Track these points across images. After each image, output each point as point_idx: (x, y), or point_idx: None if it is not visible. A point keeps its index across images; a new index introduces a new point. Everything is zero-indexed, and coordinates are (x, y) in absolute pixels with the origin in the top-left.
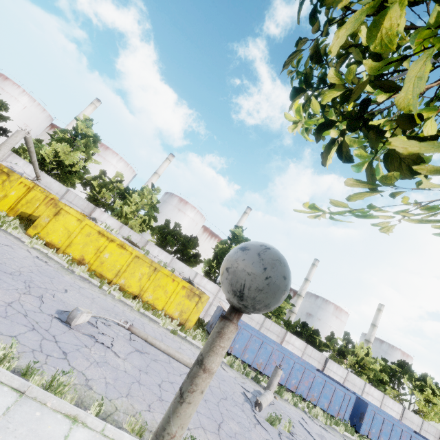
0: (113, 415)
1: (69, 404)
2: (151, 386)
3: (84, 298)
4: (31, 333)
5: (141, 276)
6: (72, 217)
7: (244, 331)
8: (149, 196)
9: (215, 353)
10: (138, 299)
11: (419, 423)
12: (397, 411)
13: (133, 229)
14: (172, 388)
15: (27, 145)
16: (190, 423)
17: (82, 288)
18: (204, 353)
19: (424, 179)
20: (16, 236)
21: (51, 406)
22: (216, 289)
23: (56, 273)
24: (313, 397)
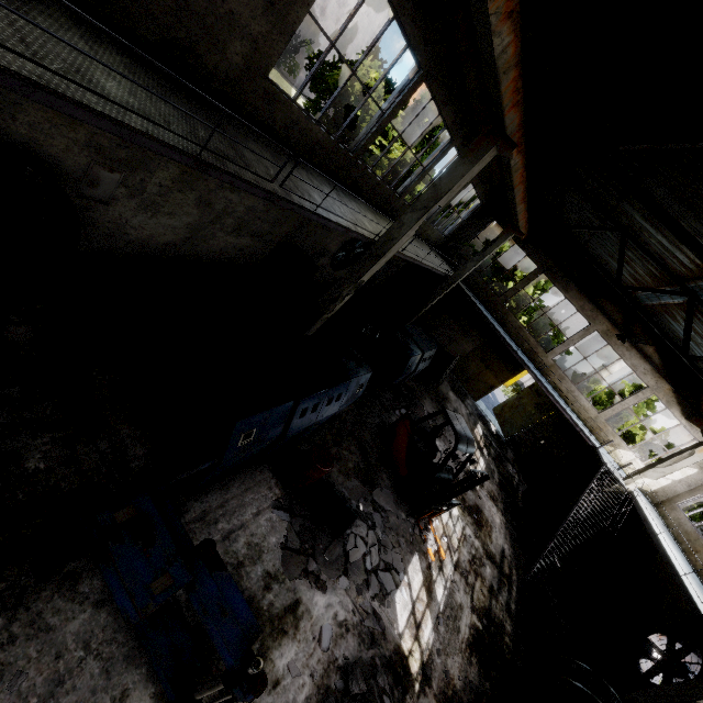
0: None
1: None
2: None
3: None
4: None
5: None
6: None
7: None
8: None
9: None
10: None
11: None
12: None
13: None
14: None
15: None
16: None
17: None
18: None
19: None
20: None
21: None
22: None
23: None
24: None
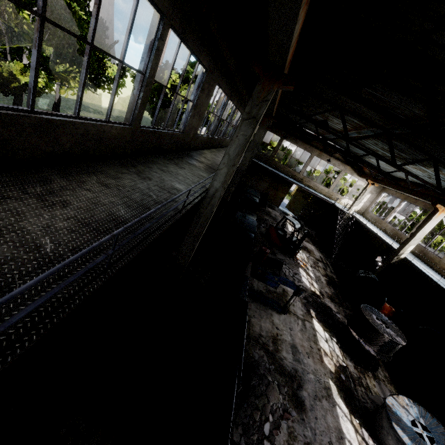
0: None
1: None
2: None
3: None
4: None
5: None
6: None
7: None
8: None
9: None
10: None
11: None
12: None
13: None
14: None
15: None
16: None
17: None
18: None
19: None
20: None
21: None
22: None
23: None
24: None
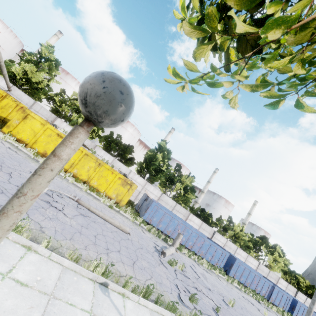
0: (58, 249)
1: (25, 239)
2: (89, 236)
3: None
4: (0, 195)
5: (89, 168)
6: (37, 121)
7: (160, 210)
8: None
9: (65, 145)
10: (86, 184)
11: (267, 272)
12: (254, 265)
13: None
14: (104, 239)
15: None
16: (114, 259)
17: None
18: (57, 146)
19: (236, 18)
20: None
21: (12, 239)
22: (144, 182)
23: (23, 160)
24: (202, 253)
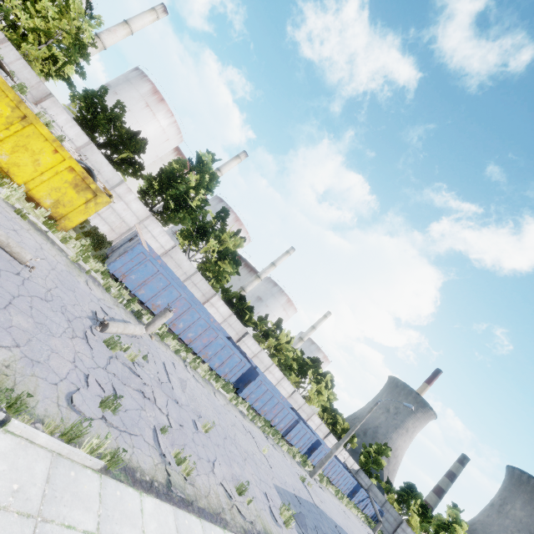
0: None
1: None
2: None
3: None
4: None
5: None
6: None
7: (150, 263)
8: (77, 23)
9: None
10: None
11: (301, 404)
12: (288, 391)
13: (31, 64)
14: None
15: None
16: None
17: None
18: None
19: None
20: None
21: None
22: (145, 214)
23: None
24: (206, 354)
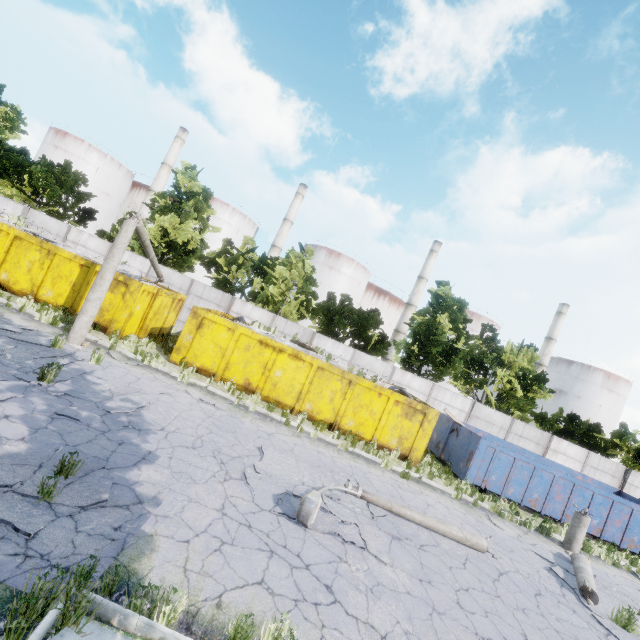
0: None
1: None
2: (452, 612)
3: (284, 456)
4: (273, 562)
5: (331, 395)
6: (220, 327)
7: (501, 454)
8: (299, 265)
9: None
10: (335, 428)
11: None
12: None
13: (287, 317)
14: (475, 603)
15: (141, 238)
16: None
17: (271, 435)
18: None
19: None
20: (164, 371)
21: None
22: (428, 386)
23: (232, 420)
24: (631, 542)
